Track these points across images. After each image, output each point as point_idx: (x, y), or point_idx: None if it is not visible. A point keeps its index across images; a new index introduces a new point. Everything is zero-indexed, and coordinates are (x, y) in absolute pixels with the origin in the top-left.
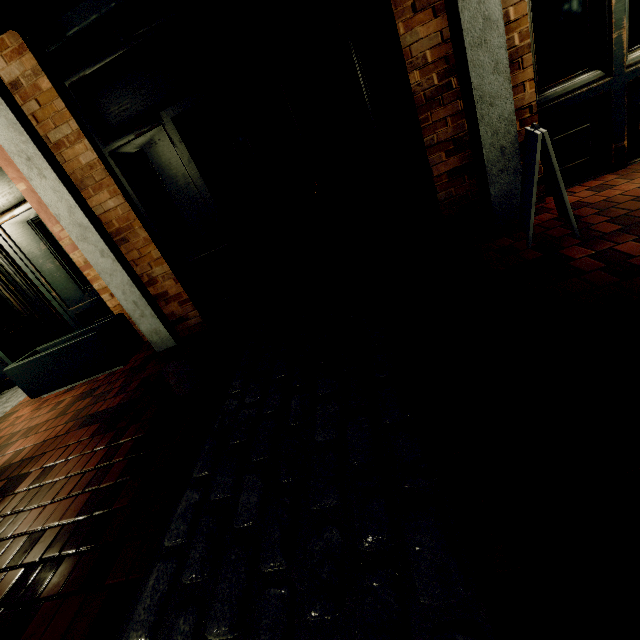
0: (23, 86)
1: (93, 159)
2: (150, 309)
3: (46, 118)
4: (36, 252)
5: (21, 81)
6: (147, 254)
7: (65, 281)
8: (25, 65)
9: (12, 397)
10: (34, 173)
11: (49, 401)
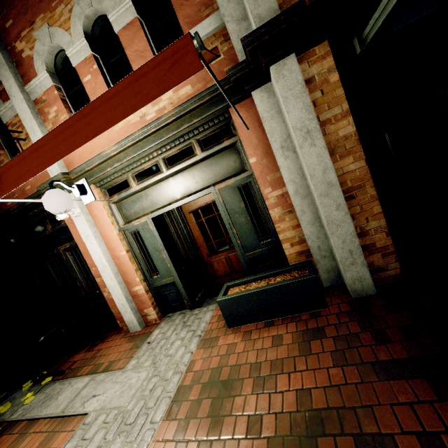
0: (314, 81)
1: (350, 132)
2: (363, 258)
3: (323, 103)
4: (235, 209)
5: (315, 78)
6: (368, 209)
7: (249, 232)
8: (323, 66)
9: (188, 321)
10: (306, 142)
11: (250, 332)
